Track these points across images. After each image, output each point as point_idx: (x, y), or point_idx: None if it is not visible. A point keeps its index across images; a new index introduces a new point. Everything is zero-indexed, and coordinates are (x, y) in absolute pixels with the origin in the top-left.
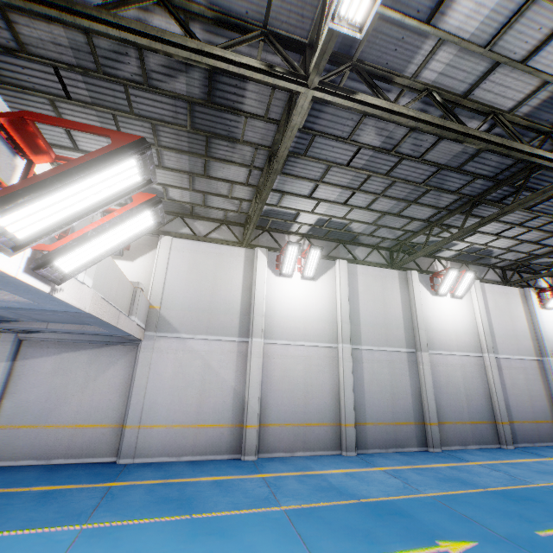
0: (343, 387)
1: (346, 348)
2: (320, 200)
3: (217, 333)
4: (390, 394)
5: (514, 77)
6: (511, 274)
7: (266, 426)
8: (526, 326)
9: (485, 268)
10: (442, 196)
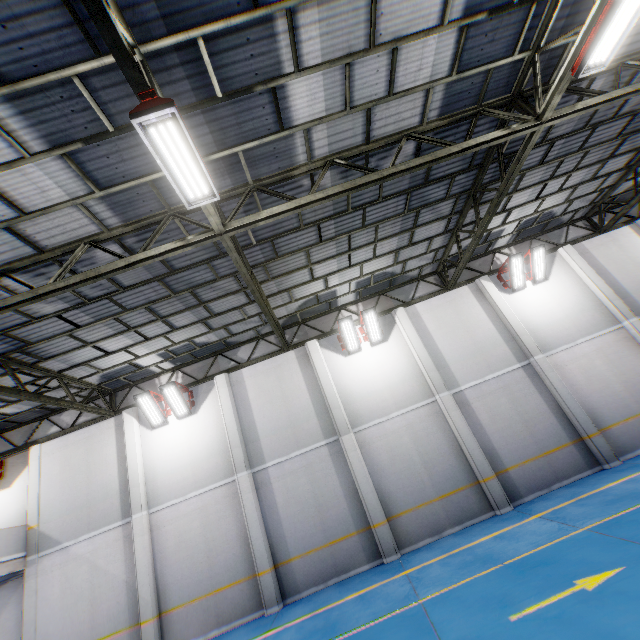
0: (247, 527)
1: (242, 478)
2: (121, 350)
3: (99, 526)
4: (315, 508)
5: (46, 220)
6: (452, 272)
7: (169, 612)
8: (493, 328)
9: (412, 284)
10: (217, 285)
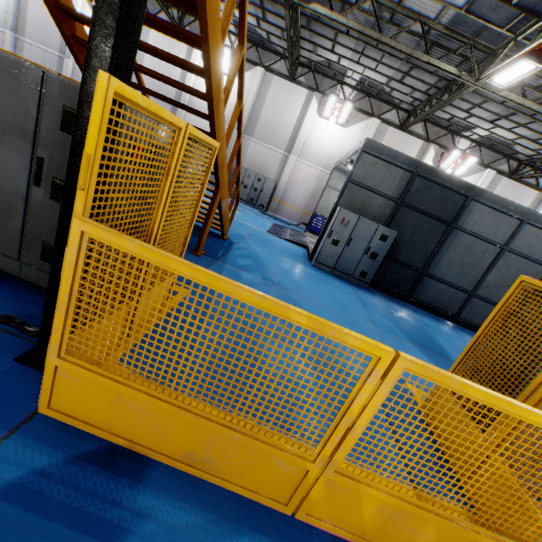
0: None
1: (9, 34)
2: None
3: None
4: None
5: None
6: (192, 21)
7: None
8: (179, 76)
9: None
10: None
